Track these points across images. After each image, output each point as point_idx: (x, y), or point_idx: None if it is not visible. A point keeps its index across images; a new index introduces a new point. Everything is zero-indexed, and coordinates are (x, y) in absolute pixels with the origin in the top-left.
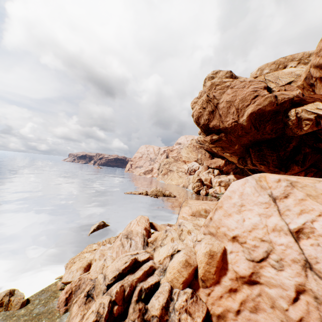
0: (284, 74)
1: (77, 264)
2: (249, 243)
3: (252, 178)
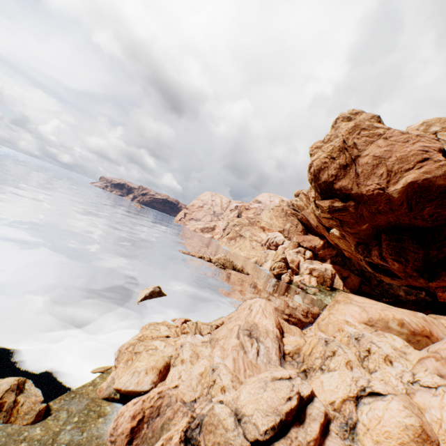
0: None
1: (145, 360)
2: None
3: None
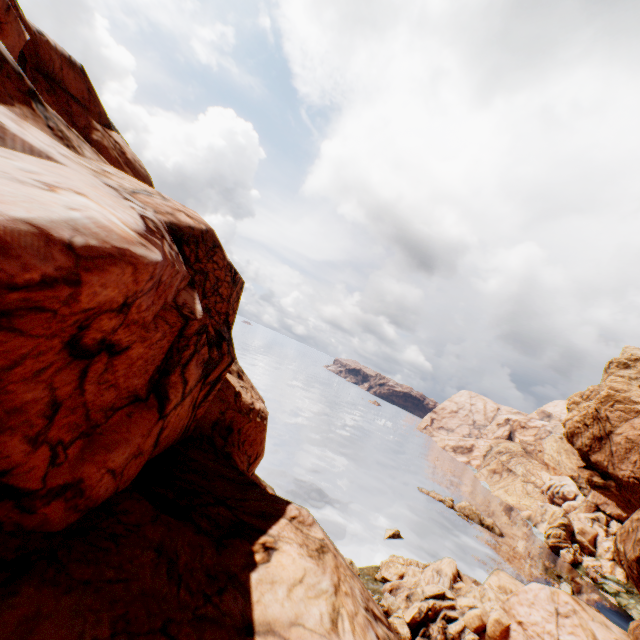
0: None
1: (393, 569)
2: (529, 632)
3: (548, 588)
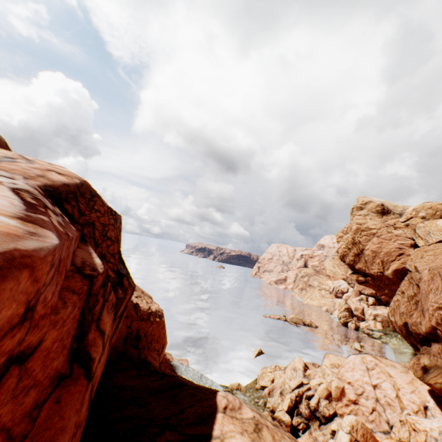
0: (436, 229)
1: (267, 378)
2: (355, 386)
3: (359, 356)
